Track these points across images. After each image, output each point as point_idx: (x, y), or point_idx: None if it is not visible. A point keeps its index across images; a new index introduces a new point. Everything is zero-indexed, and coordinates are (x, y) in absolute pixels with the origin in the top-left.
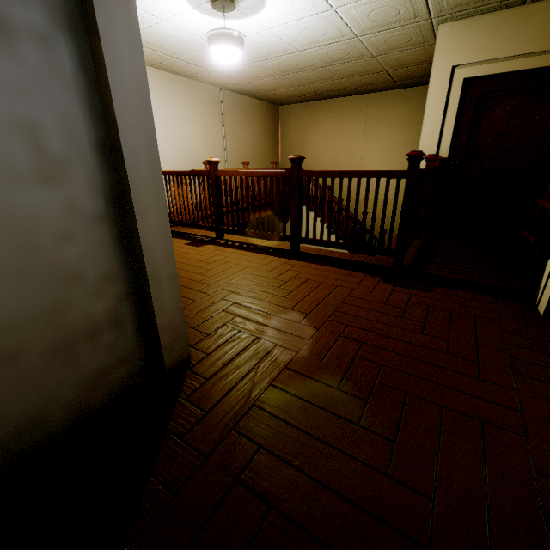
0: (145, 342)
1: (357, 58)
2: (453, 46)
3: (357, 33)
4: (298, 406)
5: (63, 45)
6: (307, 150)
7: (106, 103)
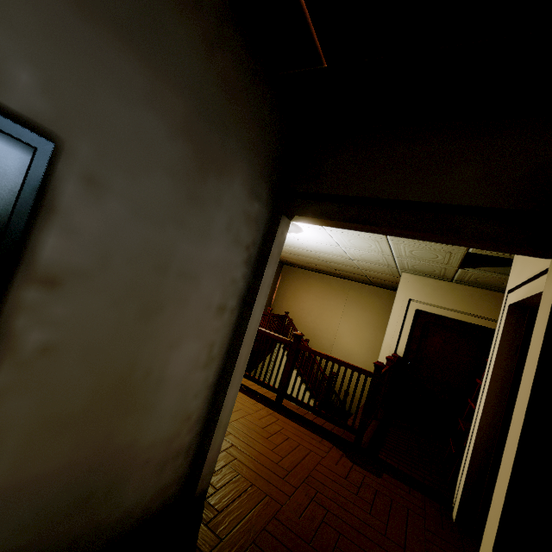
0: (191, 469)
1: (349, 266)
2: (410, 287)
3: (351, 258)
4: (283, 551)
5: (236, 311)
6: (296, 303)
7: (241, 333)
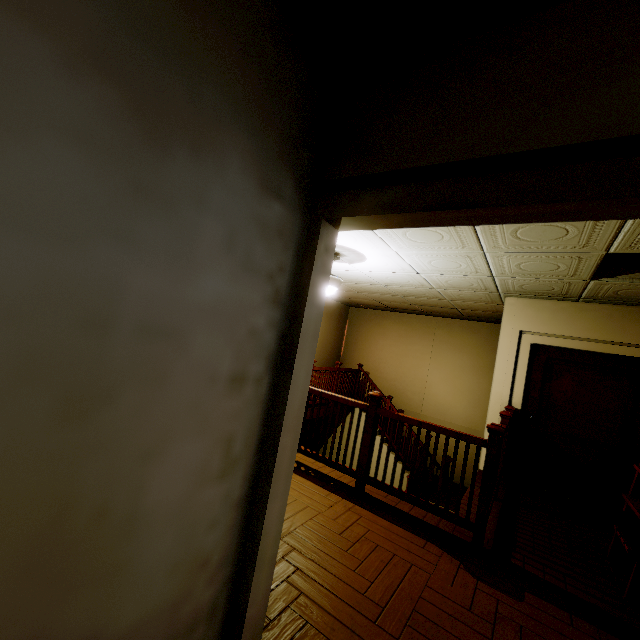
0: (223, 636)
1: (432, 297)
2: (519, 315)
3: (434, 287)
4: None
5: (266, 379)
6: (371, 352)
7: (278, 413)
